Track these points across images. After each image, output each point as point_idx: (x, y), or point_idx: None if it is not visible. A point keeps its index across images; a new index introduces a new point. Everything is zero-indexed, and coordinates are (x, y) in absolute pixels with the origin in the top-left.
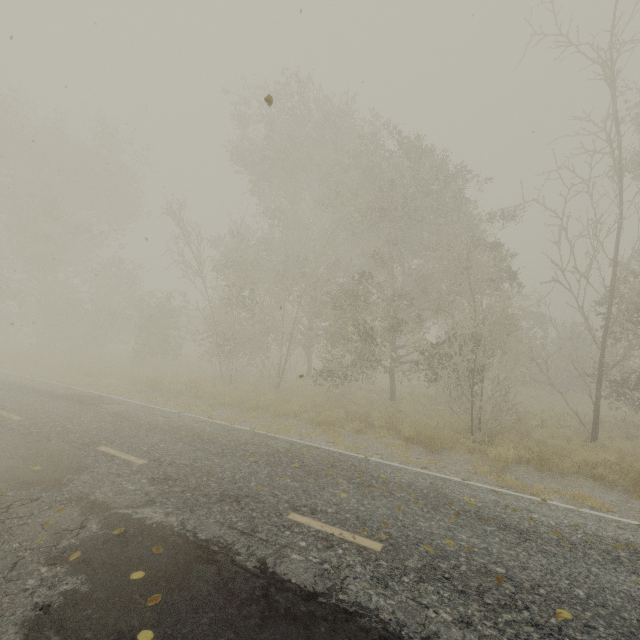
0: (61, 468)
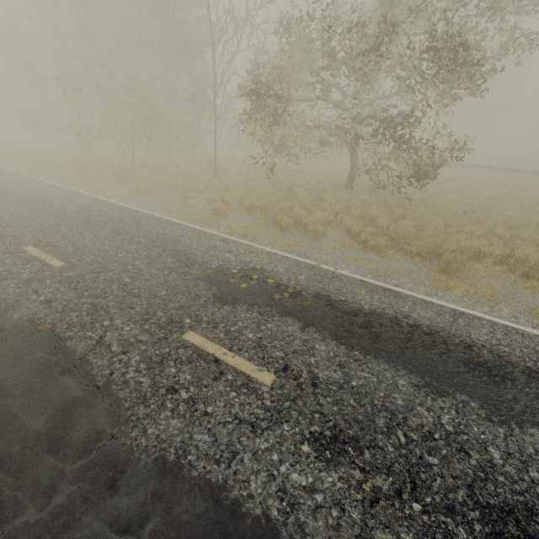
0: None
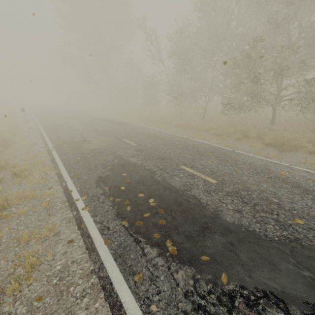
0: (110, 144)
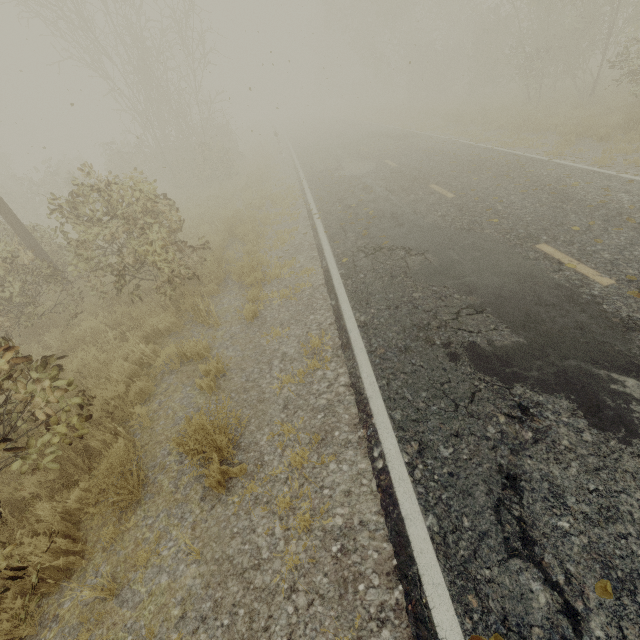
0: (365, 169)
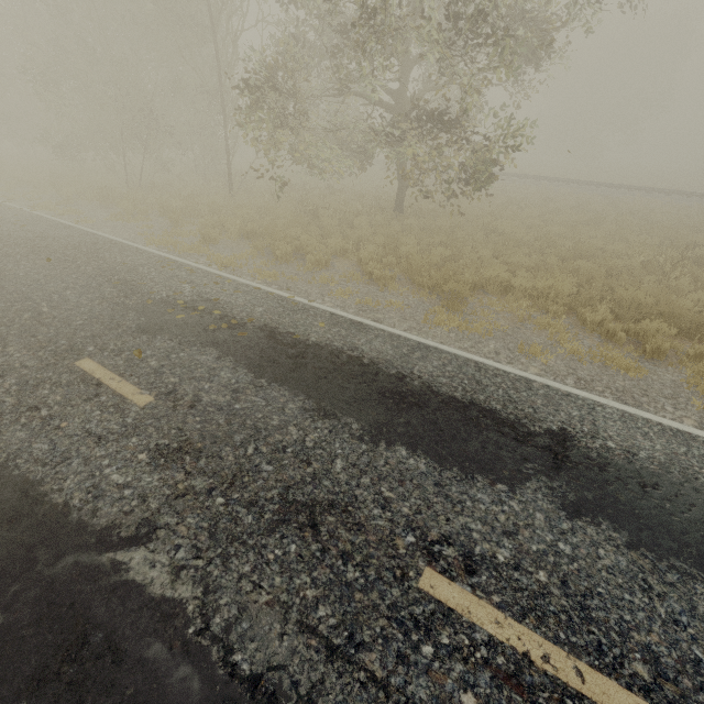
0: None
